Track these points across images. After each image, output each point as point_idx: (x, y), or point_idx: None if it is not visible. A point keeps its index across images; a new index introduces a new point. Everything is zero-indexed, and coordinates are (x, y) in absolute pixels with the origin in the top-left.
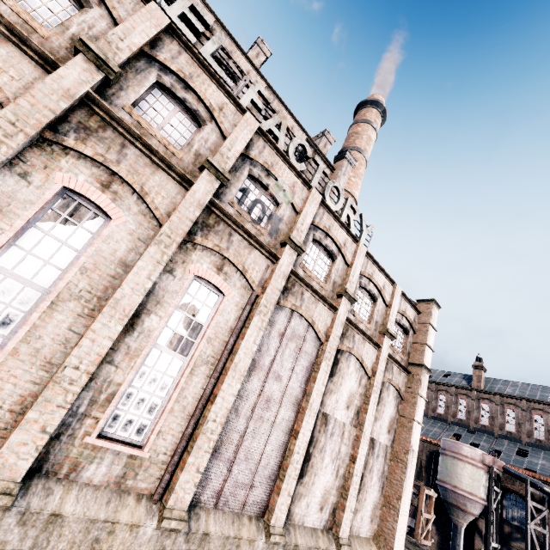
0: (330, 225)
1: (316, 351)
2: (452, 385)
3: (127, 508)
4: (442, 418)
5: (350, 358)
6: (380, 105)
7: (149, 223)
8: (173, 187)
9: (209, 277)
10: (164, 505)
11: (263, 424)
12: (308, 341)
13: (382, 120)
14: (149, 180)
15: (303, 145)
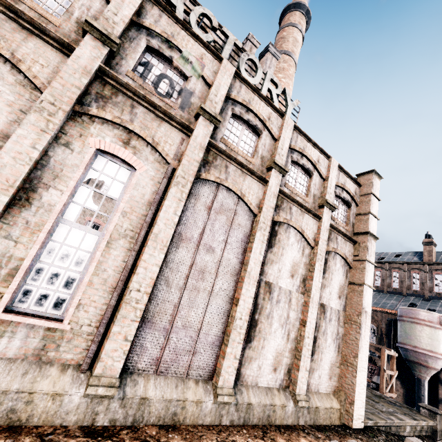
0: (250, 99)
1: (250, 223)
2: (404, 262)
3: (48, 378)
4: (397, 291)
5: (289, 230)
6: (302, 6)
7: (30, 95)
8: (53, 55)
9: (114, 150)
10: (92, 374)
11: (199, 294)
12: (240, 214)
13: (307, 22)
14: (22, 46)
15: (207, 15)
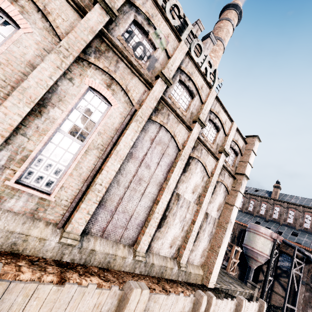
0: (192, 72)
1: (175, 154)
2: (259, 196)
3: (38, 228)
4: (250, 213)
5: (197, 163)
6: (238, 7)
7: (52, 39)
8: (71, 14)
9: (100, 89)
10: (64, 230)
11: (136, 193)
12: (170, 147)
13: (238, 20)
14: (51, 2)
15: (177, 6)
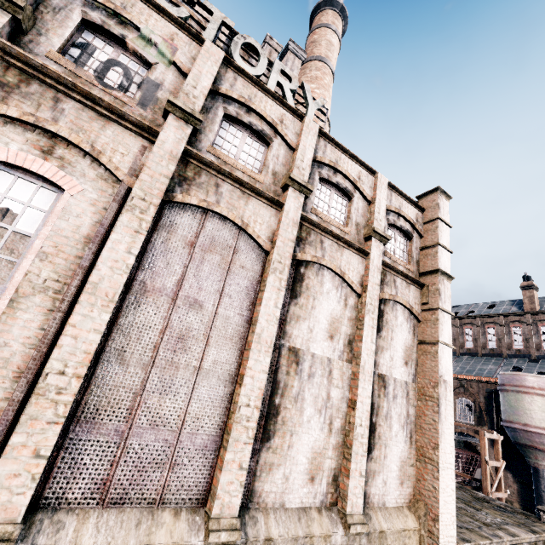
0: (250, 95)
1: (260, 264)
2: (500, 314)
3: None
4: (495, 353)
5: (322, 272)
6: (335, 3)
7: None
8: None
9: (24, 162)
10: None
11: (179, 373)
12: (244, 252)
13: (344, 22)
14: None
15: None
